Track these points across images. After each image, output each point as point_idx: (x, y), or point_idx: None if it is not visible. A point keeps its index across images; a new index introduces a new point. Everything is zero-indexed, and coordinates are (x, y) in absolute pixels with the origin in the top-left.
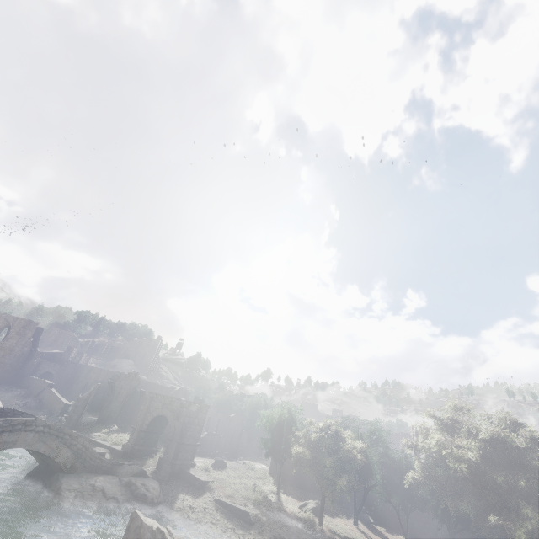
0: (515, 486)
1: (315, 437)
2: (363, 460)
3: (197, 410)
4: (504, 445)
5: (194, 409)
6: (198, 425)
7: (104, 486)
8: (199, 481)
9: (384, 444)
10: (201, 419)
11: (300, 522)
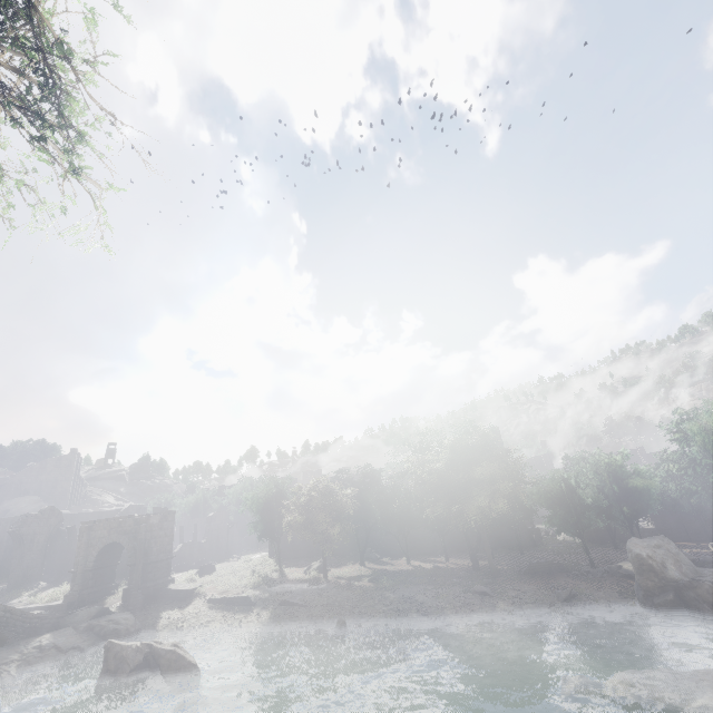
0: (473, 478)
1: (305, 500)
2: (356, 504)
3: (160, 520)
4: (463, 449)
5: (155, 521)
6: (166, 537)
7: (56, 642)
8: (183, 592)
9: (378, 483)
10: (169, 529)
11: (305, 583)
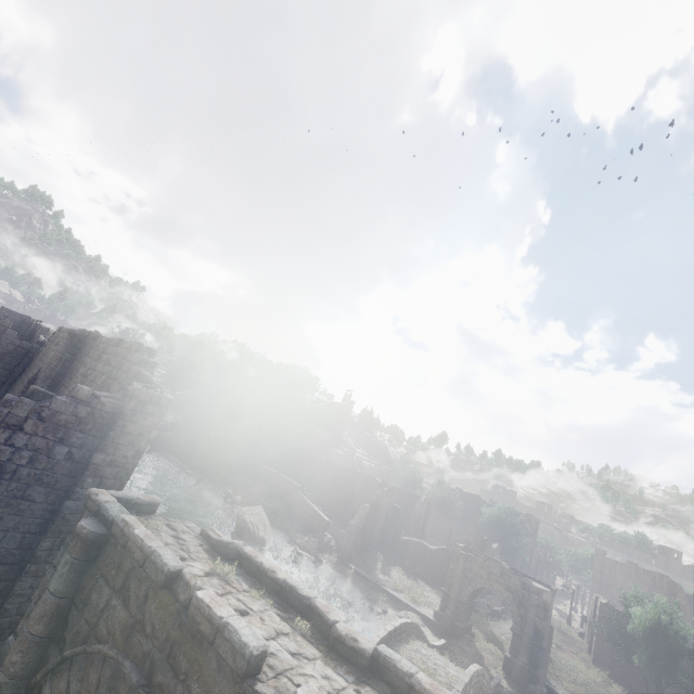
0: None
1: None
2: None
3: (550, 599)
4: None
5: (547, 599)
6: (549, 618)
7: None
8: None
9: None
10: (551, 609)
11: None
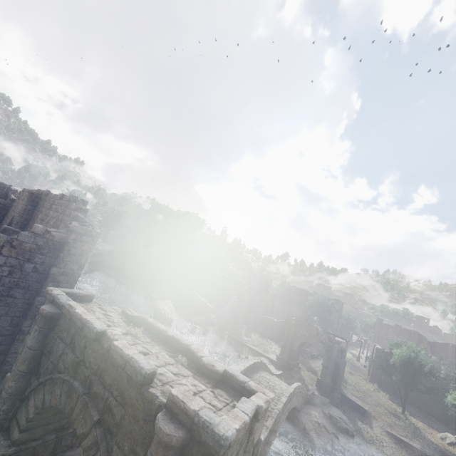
0: None
1: None
2: None
3: (345, 347)
4: None
5: (344, 346)
6: (344, 357)
7: (323, 422)
8: (363, 409)
9: None
10: (345, 352)
11: None
